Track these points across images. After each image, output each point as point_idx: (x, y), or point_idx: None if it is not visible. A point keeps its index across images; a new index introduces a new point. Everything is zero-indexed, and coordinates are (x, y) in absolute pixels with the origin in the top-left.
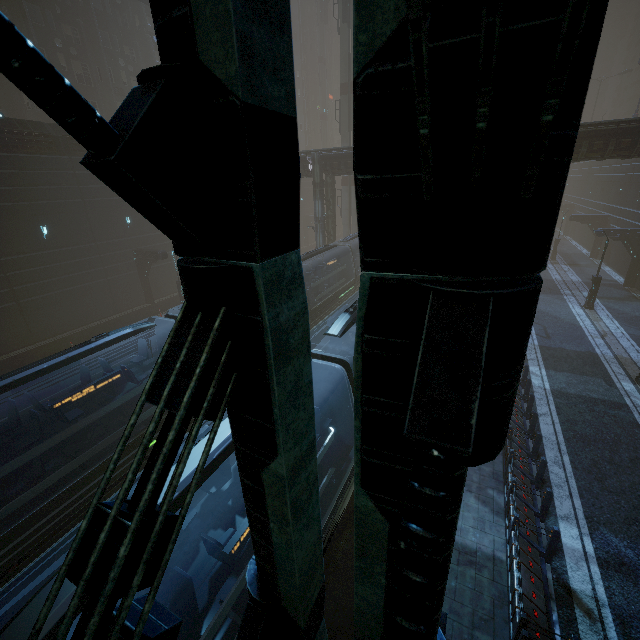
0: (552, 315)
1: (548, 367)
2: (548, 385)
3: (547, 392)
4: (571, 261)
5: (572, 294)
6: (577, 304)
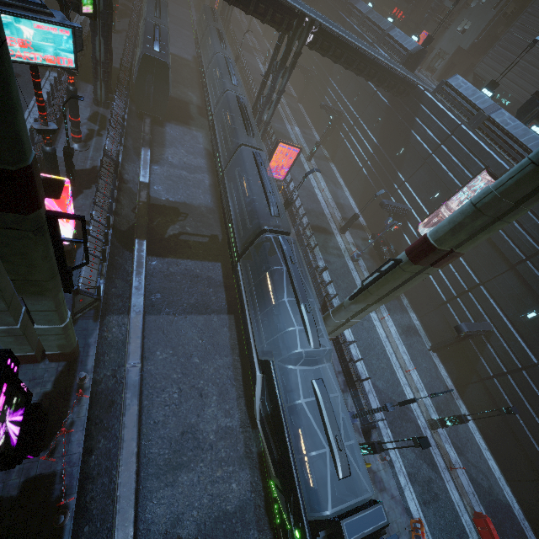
0: (253, 65)
1: (256, 84)
2: (257, 89)
3: (257, 91)
4: (256, 36)
5: (258, 57)
6: (260, 62)
